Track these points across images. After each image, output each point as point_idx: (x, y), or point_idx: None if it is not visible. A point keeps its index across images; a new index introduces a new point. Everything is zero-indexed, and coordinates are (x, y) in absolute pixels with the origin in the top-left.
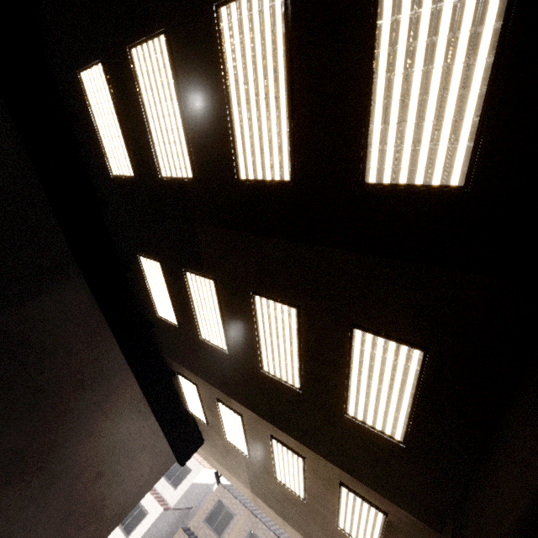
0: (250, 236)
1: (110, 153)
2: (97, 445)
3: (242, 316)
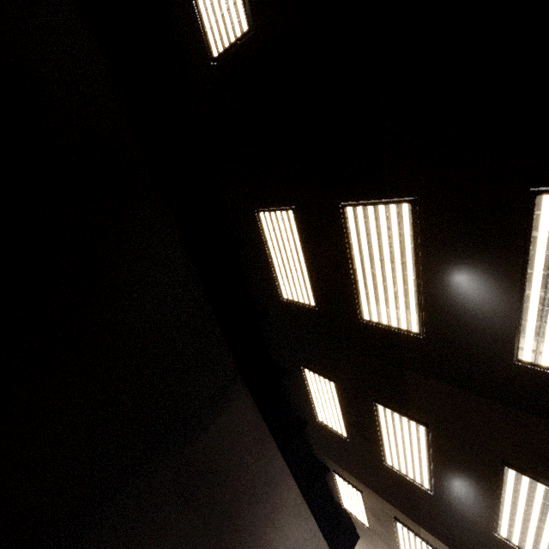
0: (514, 411)
1: (284, 280)
2: None
3: (469, 472)
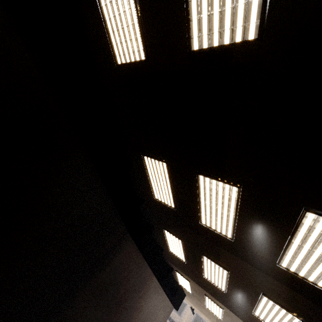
0: (272, 279)
1: (156, 191)
2: (142, 315)
3: (245, 291)
